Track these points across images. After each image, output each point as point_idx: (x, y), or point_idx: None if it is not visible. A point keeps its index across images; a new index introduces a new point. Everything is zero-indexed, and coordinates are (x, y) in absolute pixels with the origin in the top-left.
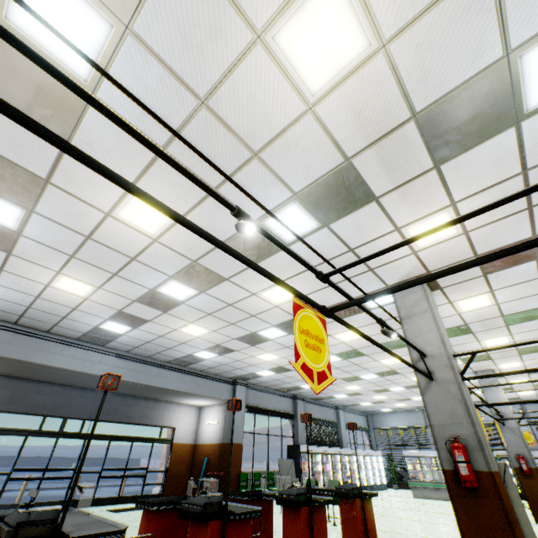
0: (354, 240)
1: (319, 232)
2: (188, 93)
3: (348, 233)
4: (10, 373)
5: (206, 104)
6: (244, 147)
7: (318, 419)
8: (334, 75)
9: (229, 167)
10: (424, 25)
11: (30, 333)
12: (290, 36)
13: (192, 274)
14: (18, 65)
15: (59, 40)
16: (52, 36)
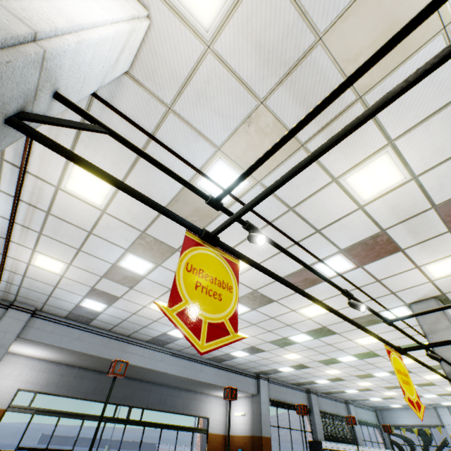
0: (381, 275)
1: (354, 270)
2: (283, 205)
3: (377, 270)
4: (97, 368)
5: (293, 209)
6: (311, 227)
7: (331, 414)
8: (379, 192)
9: (297, 238)
10: (442, 167)
11: (117, 337)
12: (354, 178)
13: (250, 298)
14: (190, 200)
15: (218, 190)
16: (215, 188)
